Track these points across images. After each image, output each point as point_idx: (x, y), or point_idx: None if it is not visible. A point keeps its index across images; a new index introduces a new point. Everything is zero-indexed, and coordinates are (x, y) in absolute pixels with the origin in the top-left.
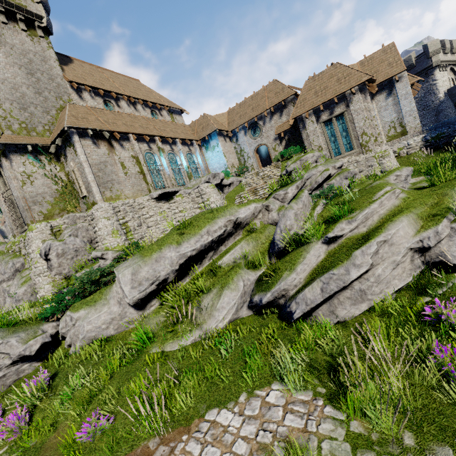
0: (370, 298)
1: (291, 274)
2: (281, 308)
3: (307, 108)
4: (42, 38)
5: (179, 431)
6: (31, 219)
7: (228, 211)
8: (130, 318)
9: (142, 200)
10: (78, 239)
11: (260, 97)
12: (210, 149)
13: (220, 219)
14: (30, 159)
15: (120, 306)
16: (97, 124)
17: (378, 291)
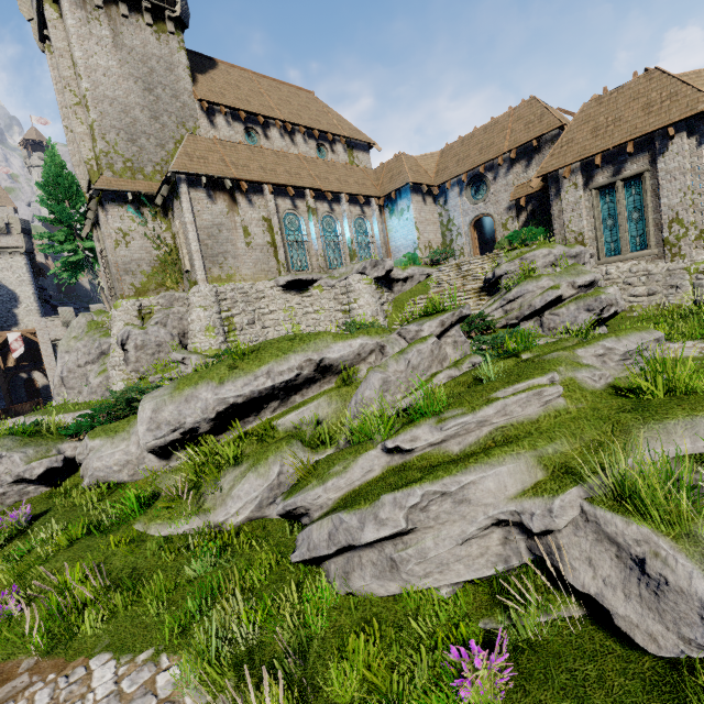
0: (405, 579)
1: (315, 487)
2: None
3: (570, 159)
4: (172, 35)
5: (56, 663)
6: (121, 293)
7: (314, 344)
8: (150, 467)
9: (263, 286)
10: (163, 330)
11: (498, 130)
12: (396, 213)
13: (296, 354)
14: (131, 211)
15: (138, 447)
16: (219, 167)
17: (421, 572)
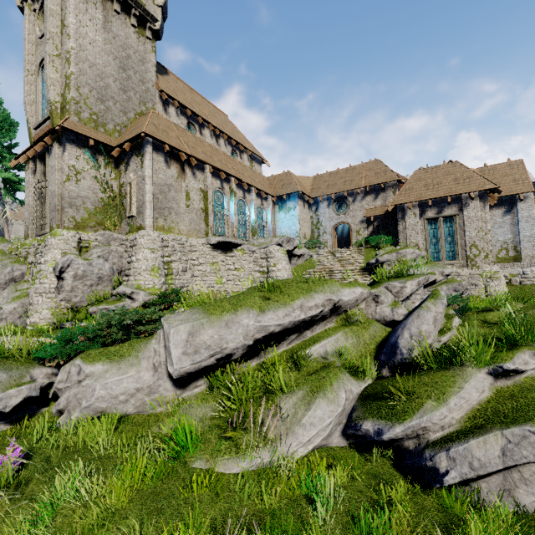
0: None
1: (439, 407)
2: (399, 452)
3: (412, 198)
4: (148, 40)
5: None
6: (58, 223)
7: (328, 287)
8: (162, 396)
9: (196, 242)
10: (107, 263)
11: (356, 173)
12: (284, 210)
13: (318, 294)
14: (87, 155)
15: (154, 373)
16: (177, 142)
17: None
